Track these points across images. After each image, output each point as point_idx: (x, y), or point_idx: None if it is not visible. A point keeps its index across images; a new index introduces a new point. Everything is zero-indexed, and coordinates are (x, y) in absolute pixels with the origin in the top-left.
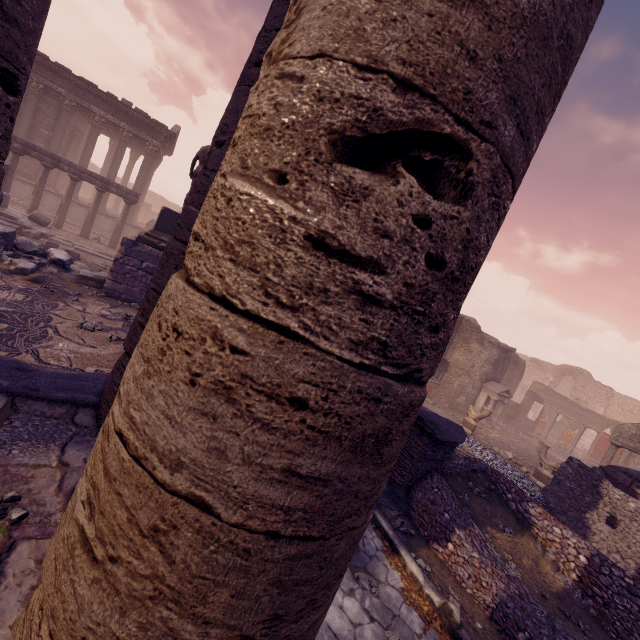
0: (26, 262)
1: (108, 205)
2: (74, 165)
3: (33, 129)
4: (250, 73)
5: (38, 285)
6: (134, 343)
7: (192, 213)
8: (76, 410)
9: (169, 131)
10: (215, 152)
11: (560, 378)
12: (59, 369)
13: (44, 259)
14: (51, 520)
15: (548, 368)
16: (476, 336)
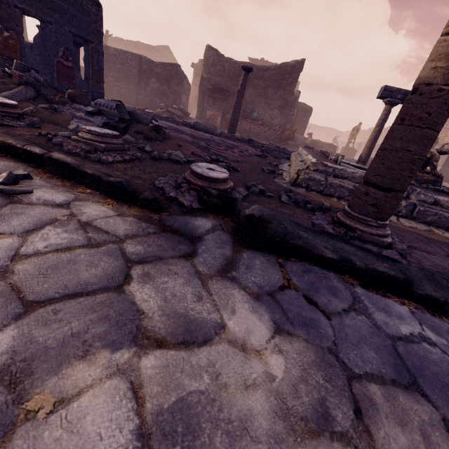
0: None
1: None
2: None
3: None
4: None
5: None
6: None
7: None
8: None
9: (151, 46)
10: None
11: None
12: None
13: None
14: None
15: None
16: None
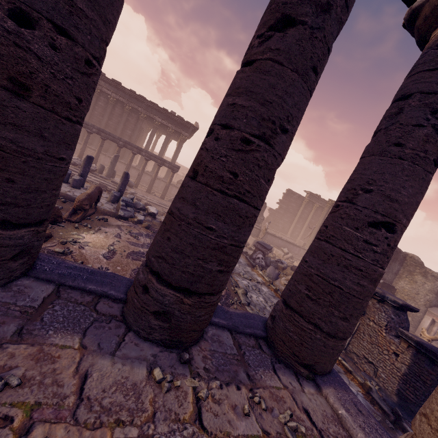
0: (140, 215)
1: (148, 168)
2: (148, 152)
3: (123, 131)
4: (391, 150)
5: (149, 230)
6: (304, 307)
7: (348, 232)
8: (257, 341)
9: (195, 127)
10: (364, 196)
11: None
12: (231, 308)
13: (145, 212)
14: (314, 433)
15: None
16: (419, 270)
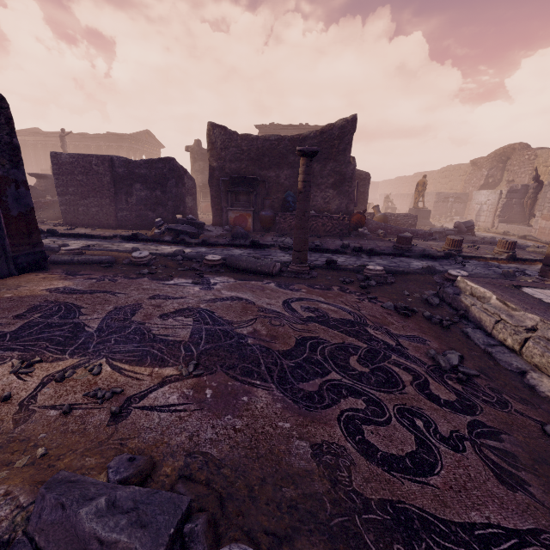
0: None
1: None
2: None
3: None
4: None
5: None
6: None
7: None
8: None
9: (127, 135)
10: None
11: (500, 168)
12: None
13: None
14: None
15: (481, 163)
16: None
